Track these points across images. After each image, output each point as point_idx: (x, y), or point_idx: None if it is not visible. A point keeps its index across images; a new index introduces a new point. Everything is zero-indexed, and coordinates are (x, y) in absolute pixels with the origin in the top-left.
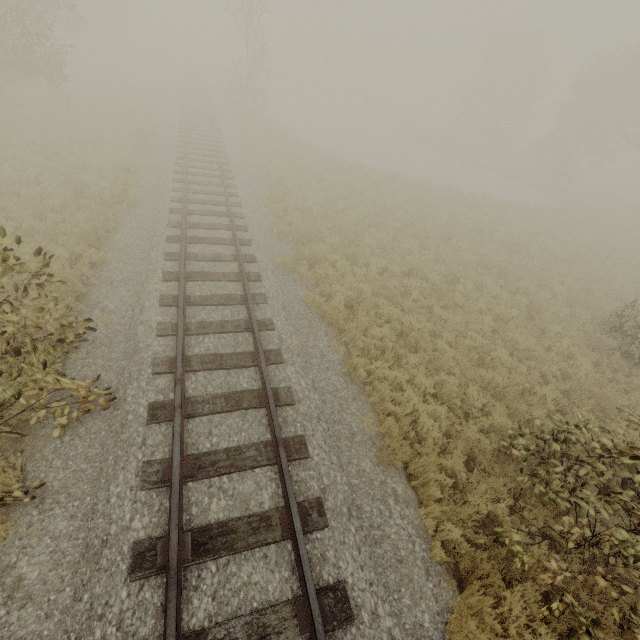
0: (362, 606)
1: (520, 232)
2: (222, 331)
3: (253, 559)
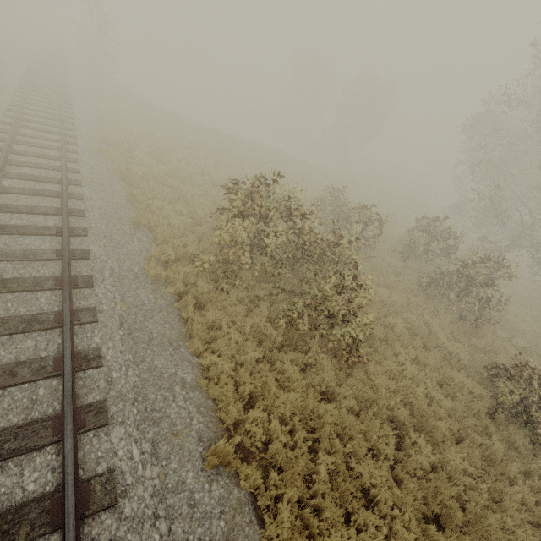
0: (98, 257)
1: (294, 171)
2: (38, 167)
3: (35, 238)
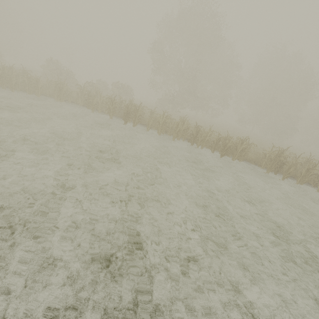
0: None
1: None
2: None
3: None
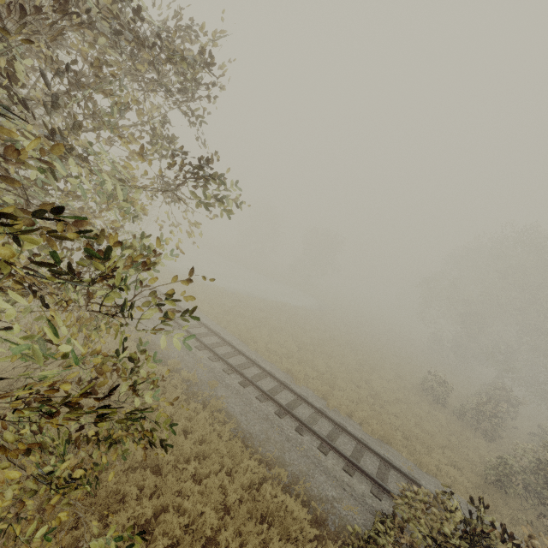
0: None
1: (340, 333)
2: (388, 477)
3: None
